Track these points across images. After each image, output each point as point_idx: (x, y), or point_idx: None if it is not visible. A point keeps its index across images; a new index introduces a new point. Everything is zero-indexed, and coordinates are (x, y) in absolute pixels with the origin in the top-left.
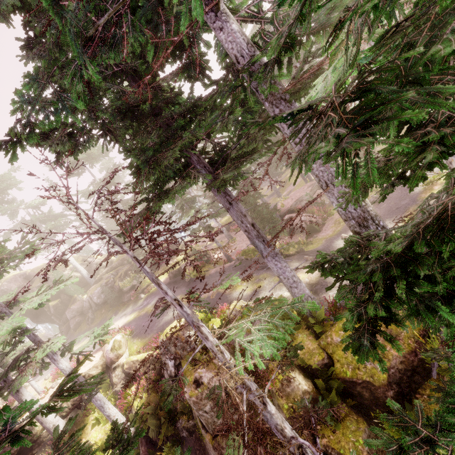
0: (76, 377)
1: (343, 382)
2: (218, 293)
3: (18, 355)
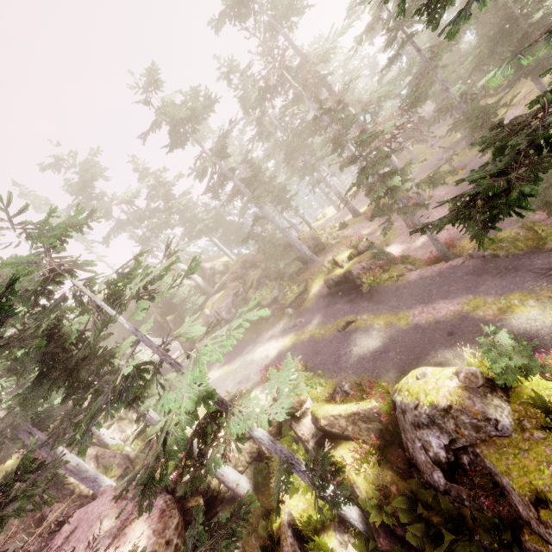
0: None
1: None
2: (464, 318)
3: (201, 423)
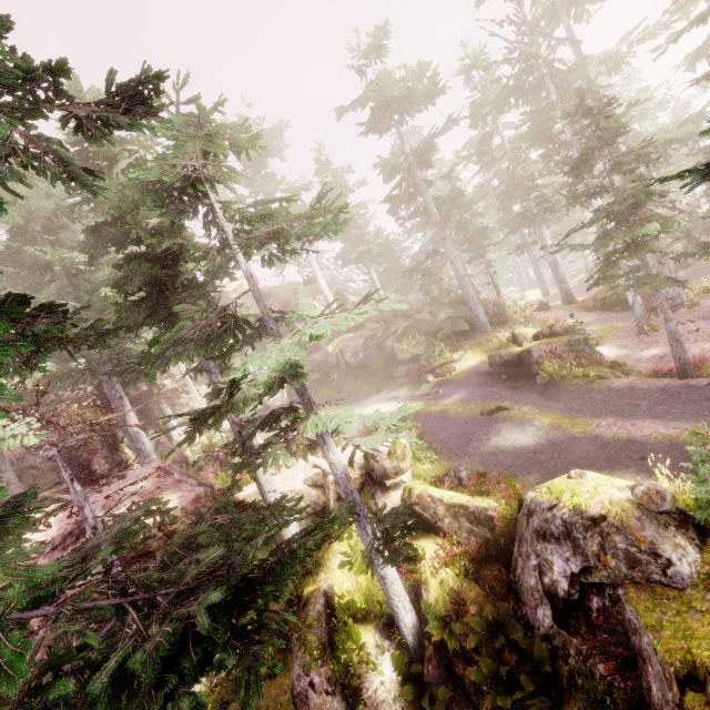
0: None
1: None
2: (677, 446)
3: (277, 411)
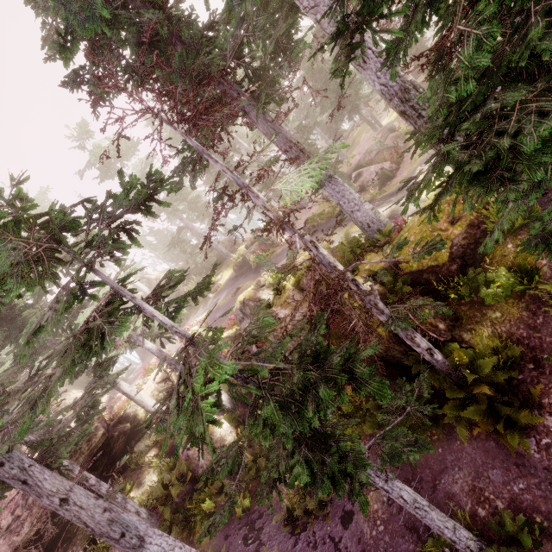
0: (160, 176)
1: (410, 276)
2: None
3: None
